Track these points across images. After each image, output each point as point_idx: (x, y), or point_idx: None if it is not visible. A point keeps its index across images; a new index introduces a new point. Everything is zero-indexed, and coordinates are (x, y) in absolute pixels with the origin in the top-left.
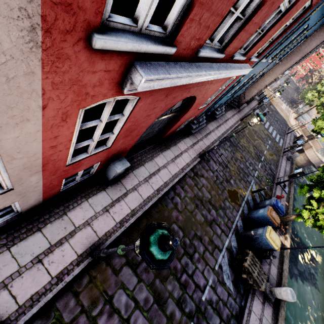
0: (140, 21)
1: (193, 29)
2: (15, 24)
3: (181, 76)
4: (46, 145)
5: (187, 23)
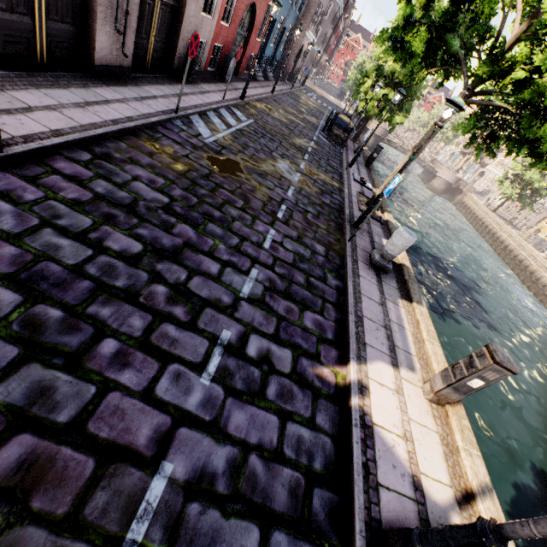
0: None
1: None
2: None
3: None
4: None
5: None
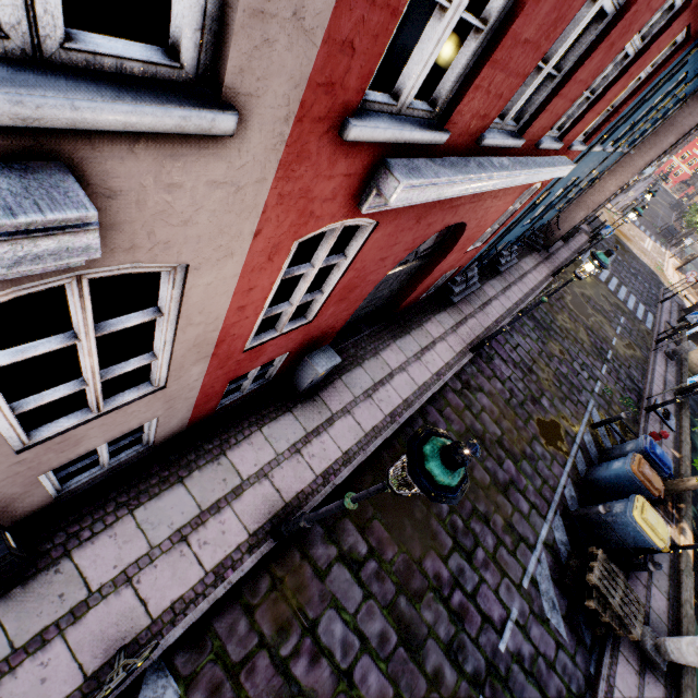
0: (402, 97)
1: (477, 101)
2: (273, 114)
3: (454, 180)
4: (235, 304)
5: (470, 92)
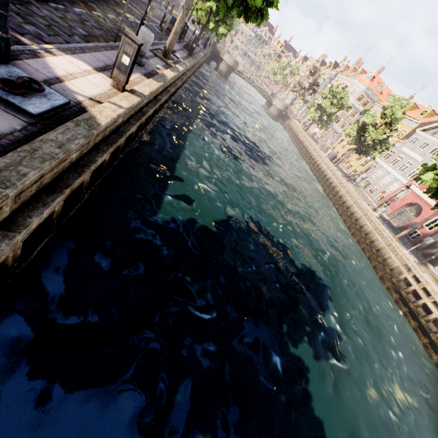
0: None
1: None
2: None
3: None
4: None
5: None
